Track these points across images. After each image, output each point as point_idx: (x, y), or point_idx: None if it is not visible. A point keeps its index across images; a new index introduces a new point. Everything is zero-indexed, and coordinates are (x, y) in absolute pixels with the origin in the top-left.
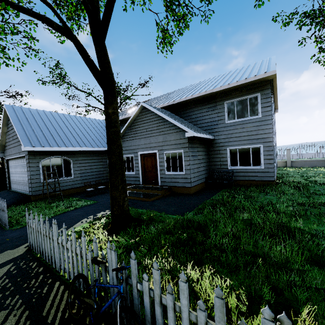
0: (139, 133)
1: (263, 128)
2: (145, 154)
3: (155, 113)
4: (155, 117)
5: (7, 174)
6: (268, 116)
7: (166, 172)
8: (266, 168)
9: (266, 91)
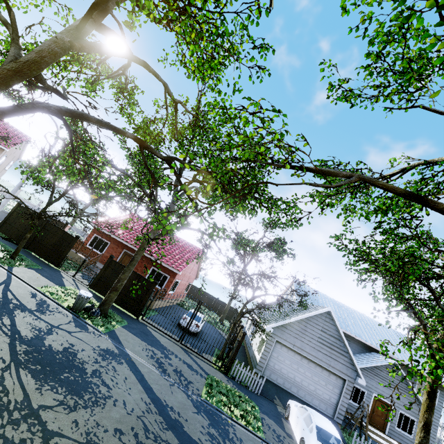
0: (380, 378)
1: (435, 414)
2: (379, 399)
3: (401, 375)
4: (400, 378)
5: (268, 356)
6: (440, 409)
7: (396, 427)
8: (430, 443)
9: (443, 392)
